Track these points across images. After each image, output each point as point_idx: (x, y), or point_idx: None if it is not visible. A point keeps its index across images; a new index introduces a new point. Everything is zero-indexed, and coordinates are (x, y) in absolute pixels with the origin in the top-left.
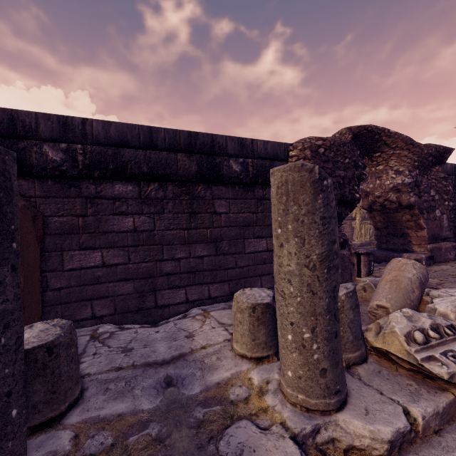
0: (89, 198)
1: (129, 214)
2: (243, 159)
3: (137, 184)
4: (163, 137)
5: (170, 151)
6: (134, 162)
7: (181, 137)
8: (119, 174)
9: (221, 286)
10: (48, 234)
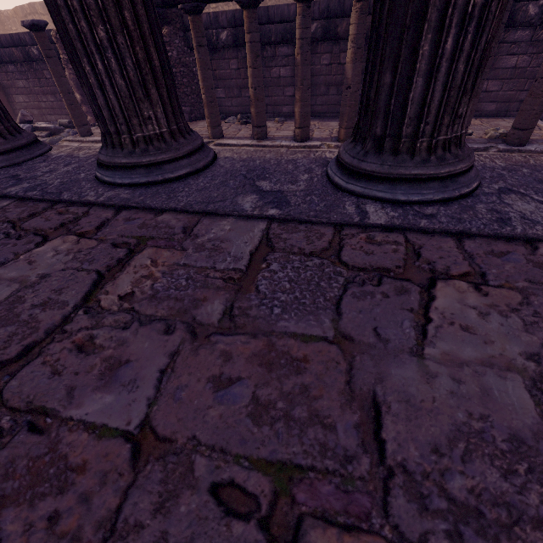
0: (6, 73)
1: (20, 80)
2: (36, 46)
3: (15, 65)
4: (4, 41)
5: (10, 48)
6: (3, 56)
7: (9, 39)
8: (3, 63)
9: (67, 117)
10: (5, 88)
